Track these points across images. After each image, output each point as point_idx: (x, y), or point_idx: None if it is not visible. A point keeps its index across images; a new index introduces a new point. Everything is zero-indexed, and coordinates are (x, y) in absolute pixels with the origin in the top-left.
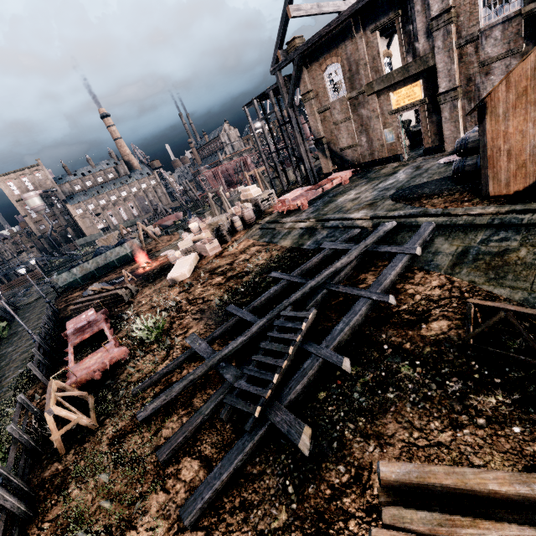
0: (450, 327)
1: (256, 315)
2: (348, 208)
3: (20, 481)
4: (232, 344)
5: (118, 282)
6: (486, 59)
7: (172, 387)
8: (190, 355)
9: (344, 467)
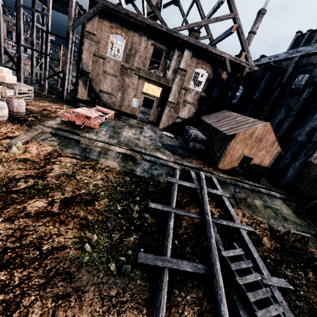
0: (269, 241)
1: (170, 257)
2: (143, 146)
3: None
4: (227, 315)
5: None
6: (186, 100)
7: None
8: None
9: None
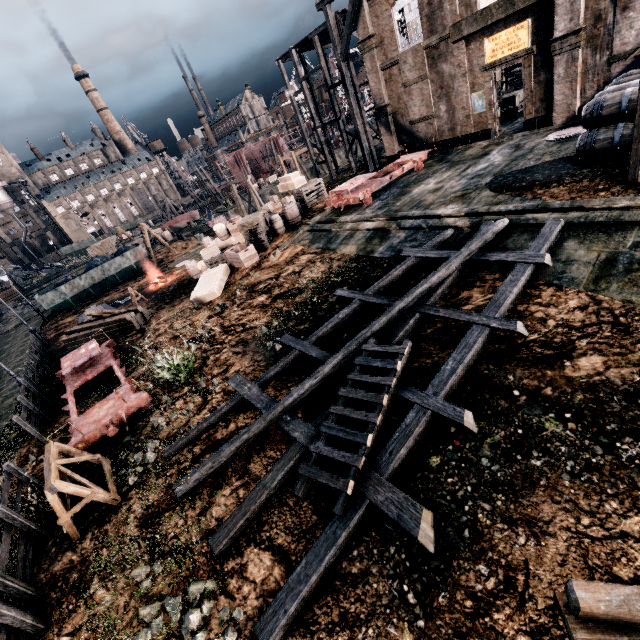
0: (607, 366)
1: (321, 348)
2: (430, 201)
3: (21, 585)
4: (297, 390)
5: (123, 303)
6: None
7: (221, 450)
8: (237, 403)
9: (486, 567)
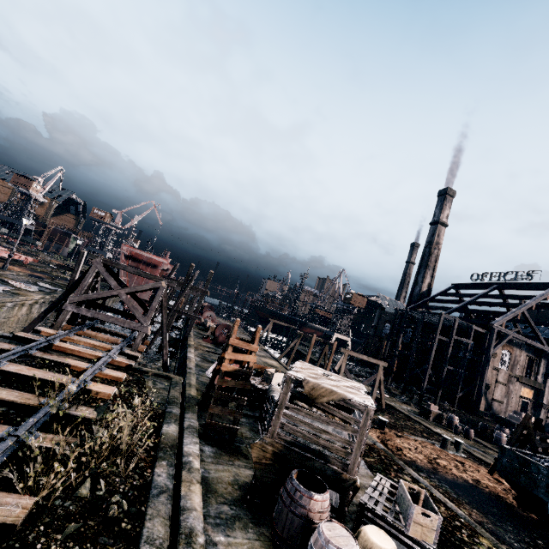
0: None
1: None
2: None
3: None
4: None
5: None
6: None
7: None
8: None
9: None
